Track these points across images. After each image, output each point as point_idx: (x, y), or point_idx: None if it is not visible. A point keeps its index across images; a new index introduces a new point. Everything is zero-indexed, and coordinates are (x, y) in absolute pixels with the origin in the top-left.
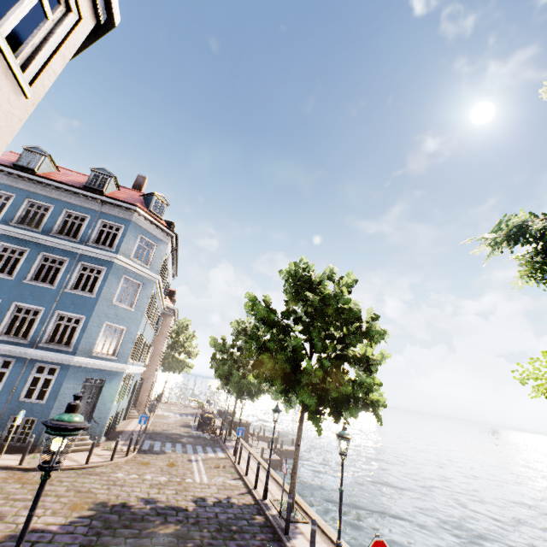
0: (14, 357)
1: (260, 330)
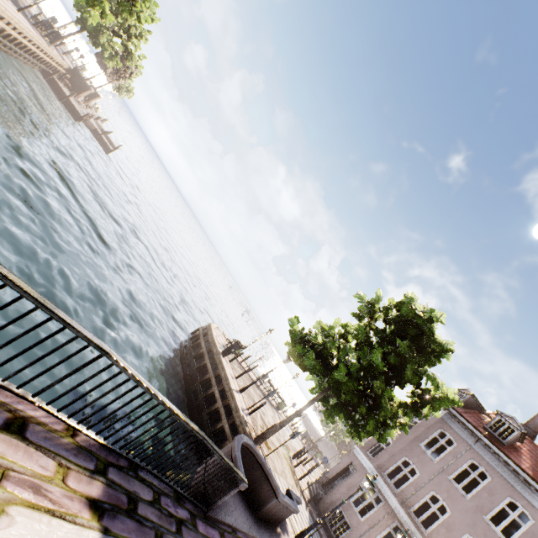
0: None
1: None
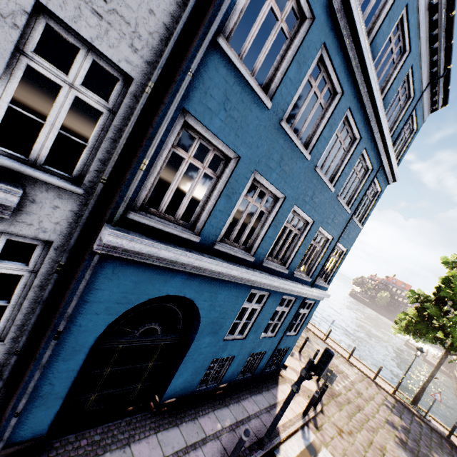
0: (296, 296)
1: (445, 299)
